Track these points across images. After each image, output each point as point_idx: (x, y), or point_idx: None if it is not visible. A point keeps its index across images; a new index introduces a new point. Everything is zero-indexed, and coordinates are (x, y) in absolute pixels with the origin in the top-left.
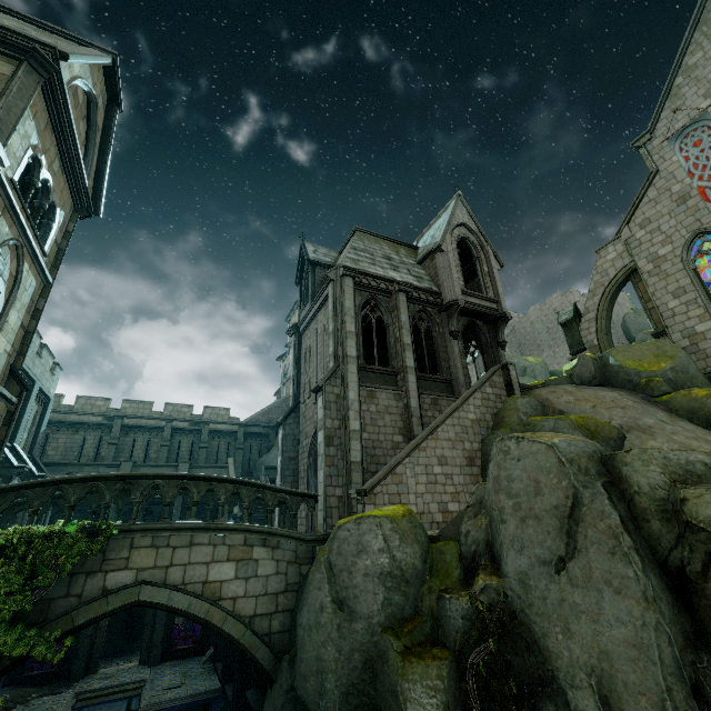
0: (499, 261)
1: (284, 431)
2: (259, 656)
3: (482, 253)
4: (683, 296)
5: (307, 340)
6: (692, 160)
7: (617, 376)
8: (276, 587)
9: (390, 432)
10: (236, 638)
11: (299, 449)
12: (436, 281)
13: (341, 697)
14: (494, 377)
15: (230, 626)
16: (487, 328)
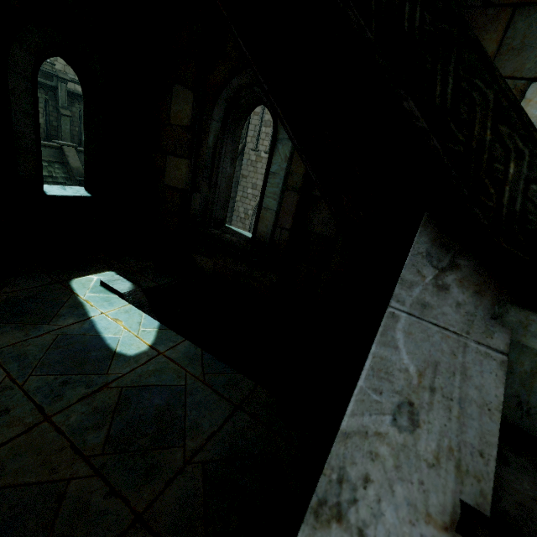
0: None
1: None
2: None
3: None
4: None
5: None
6: None
7: None
8: None
9: None
10: None
11: (238, 190)
12: None
13: None
14: None
15: None
16: None
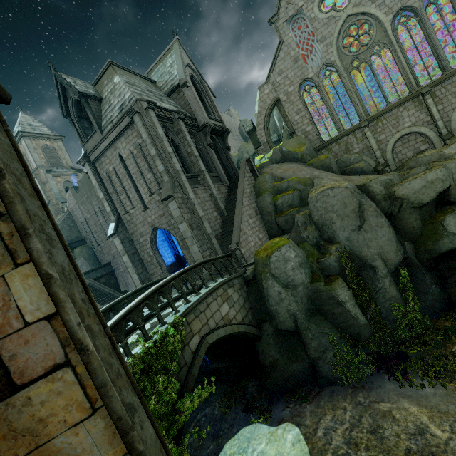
0: (213, 94)
1: (120, 238)
2: (253, 332)
3: (203, 88)
4: (300, 113)
5: (106, 166)
6: (298, 38)
7: (287, 156)
8: (242, 302)
9: (211, 212)
10: (245, 331)
11: (135, 246)
12: (187, 109)
13: (305, 315)
14: (246, 167)
15: (241, 328)
16: (218, 139)
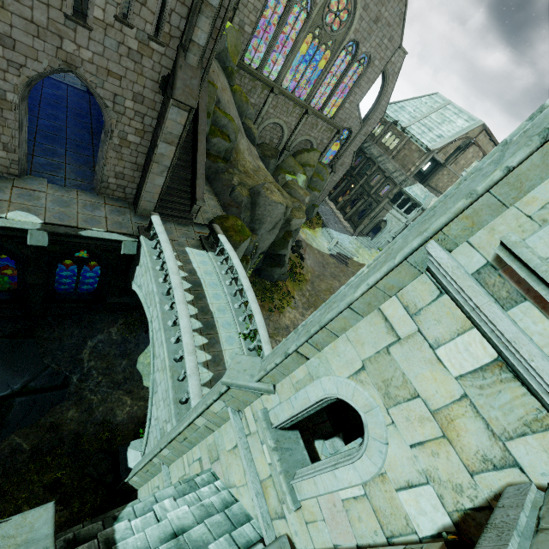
0: None
1: None
2: None
3: None
4: (258, 1)
5: None
6: None
7: (221, 51)
8: None
9: None
10: None
11: None
12: None
13: None
14: None
15: None
16: None
